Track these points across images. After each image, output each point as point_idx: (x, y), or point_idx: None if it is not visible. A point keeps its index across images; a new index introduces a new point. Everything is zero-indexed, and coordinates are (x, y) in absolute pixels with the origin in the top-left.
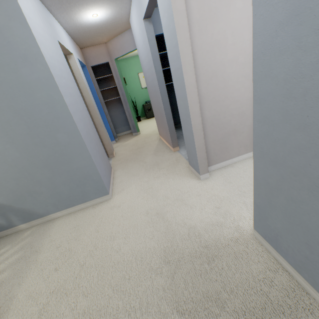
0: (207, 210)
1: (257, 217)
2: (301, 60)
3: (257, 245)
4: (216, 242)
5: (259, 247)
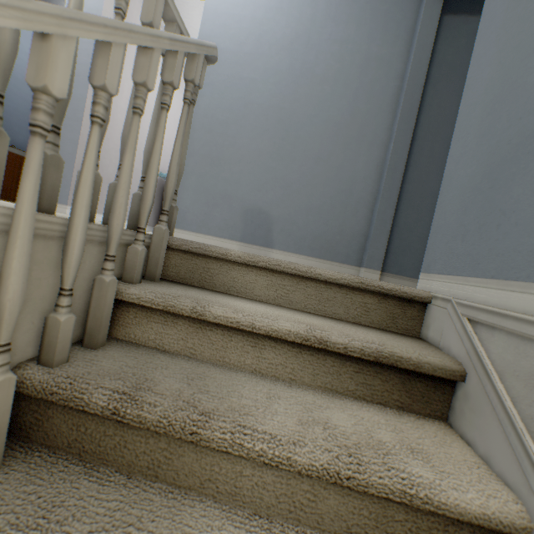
0: None
1: None
2: (212, 102)
3: None
4: None
5: None
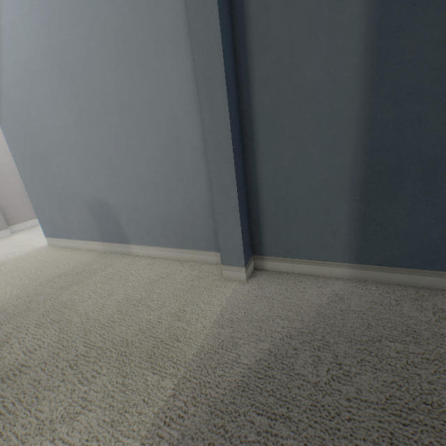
0: (0, 251)
1: (41, 220)
2: (3, 84)
3: (50, 247)
4: (4, 261)
5: (52, 248)
